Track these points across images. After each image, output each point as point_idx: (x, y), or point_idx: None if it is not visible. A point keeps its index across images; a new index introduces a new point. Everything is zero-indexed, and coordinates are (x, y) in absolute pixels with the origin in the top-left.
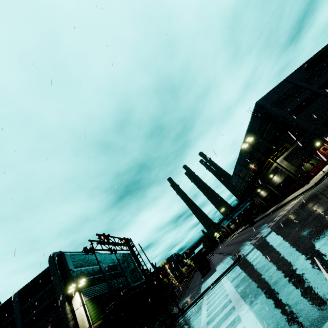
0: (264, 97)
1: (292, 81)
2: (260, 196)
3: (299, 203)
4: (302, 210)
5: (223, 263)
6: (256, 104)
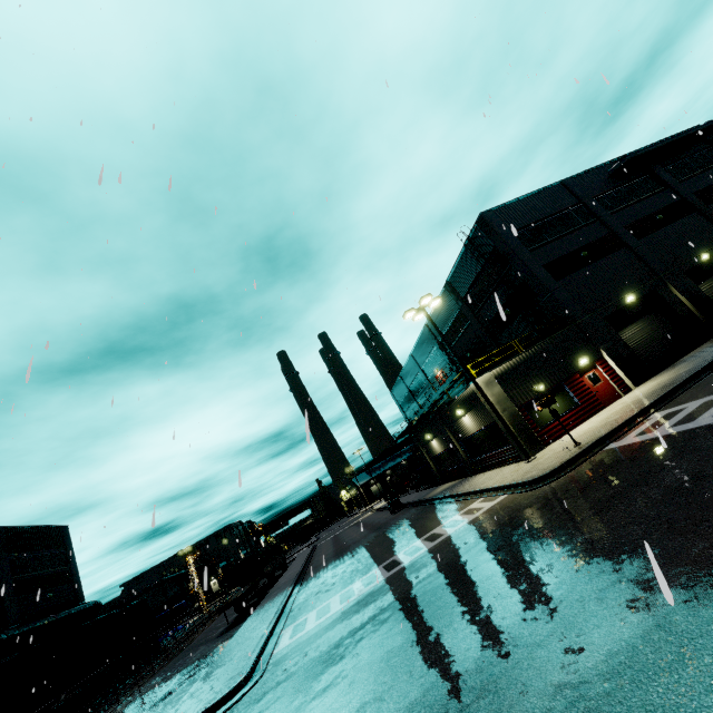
0: (503, 207)
1: (576, 192)
2: (429, 448)
3: (484, 528)
4: (470, 592)
5: (237, 649)
6: (480, 218)
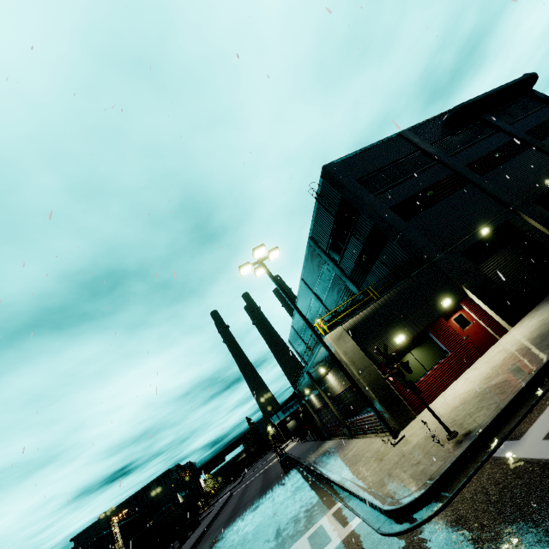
0: (346, 159)
1: (414, 140)
2: (310, 402)
3: None
4: None
5: None
6: (324, 171)
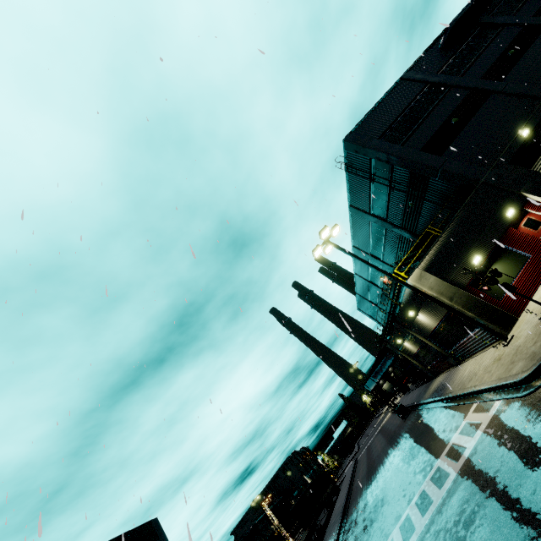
0: (361, 124)
1: (418, 78)
2: (405, 350)
3: (491, 474)
4: None
5: None
6: (345, 143)
